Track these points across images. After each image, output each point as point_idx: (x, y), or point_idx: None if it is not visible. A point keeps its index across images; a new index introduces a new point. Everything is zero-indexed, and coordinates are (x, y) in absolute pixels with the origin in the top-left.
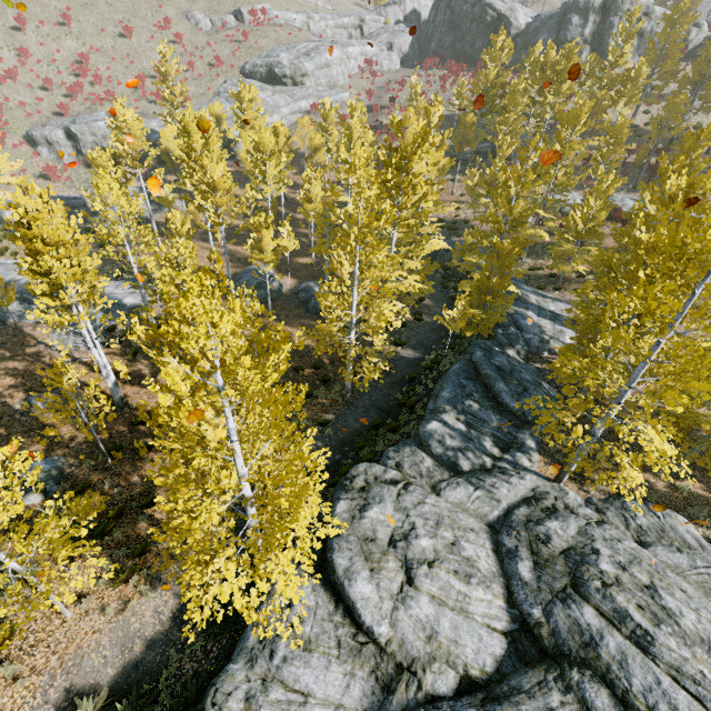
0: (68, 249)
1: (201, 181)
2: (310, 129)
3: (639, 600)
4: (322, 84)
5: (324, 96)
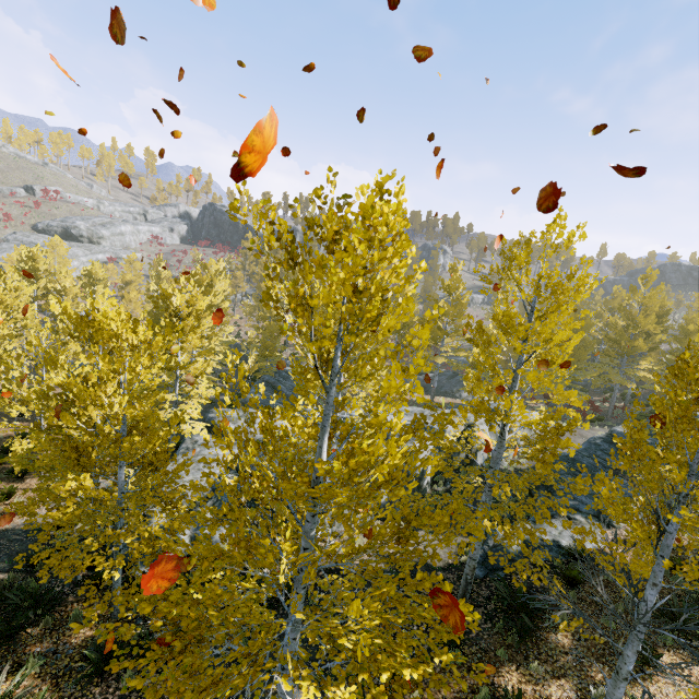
0: (7, 303)
1: (53, 289)
2: (114, 272)
3: None
4: (117, 246)
5: (121, 253)
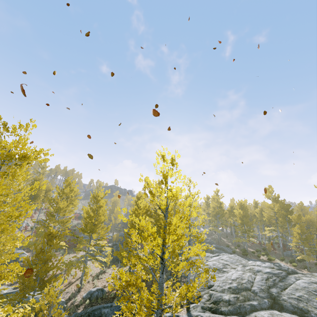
0: None
1: None
2: None
3: (240, 280)
4: None
5: None
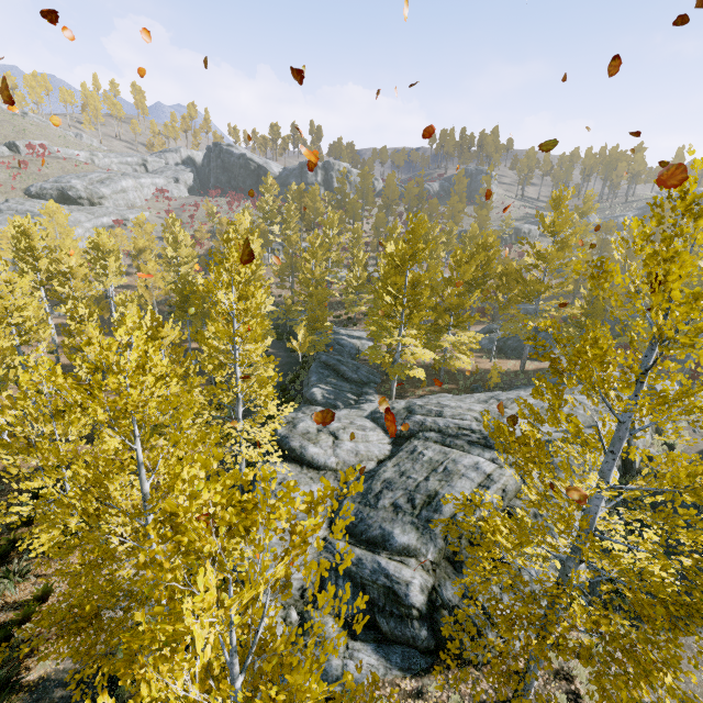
0: None
1: (57, 271)
2: (124, 238)
3: (435, 405)
4: (121, 205)
5: (126, 214)
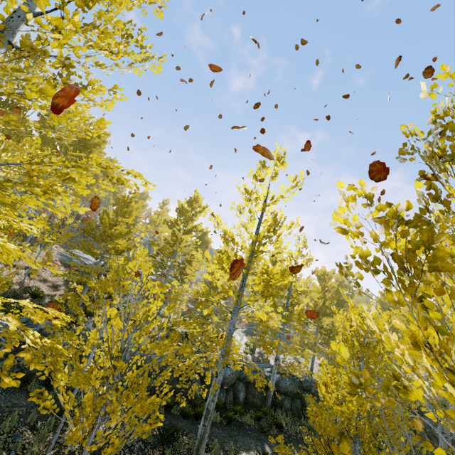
0: None
1: None
2: None
3: None
4: None
5: None
